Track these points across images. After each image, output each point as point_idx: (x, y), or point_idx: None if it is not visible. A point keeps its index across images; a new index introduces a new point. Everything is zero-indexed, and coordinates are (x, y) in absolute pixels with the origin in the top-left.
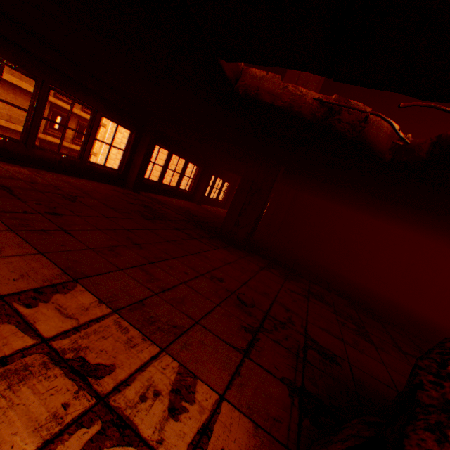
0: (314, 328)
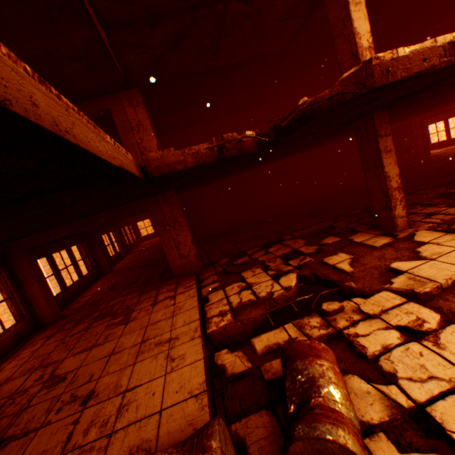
0: None
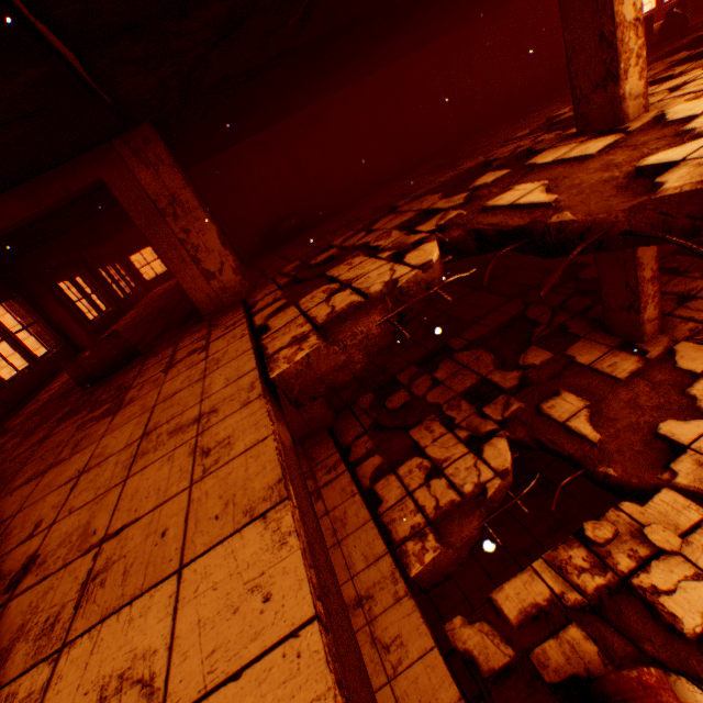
0: (549, 543)
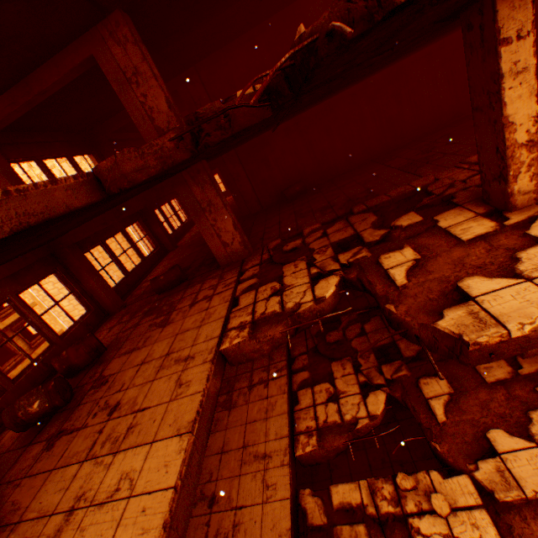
0: (419, 464)
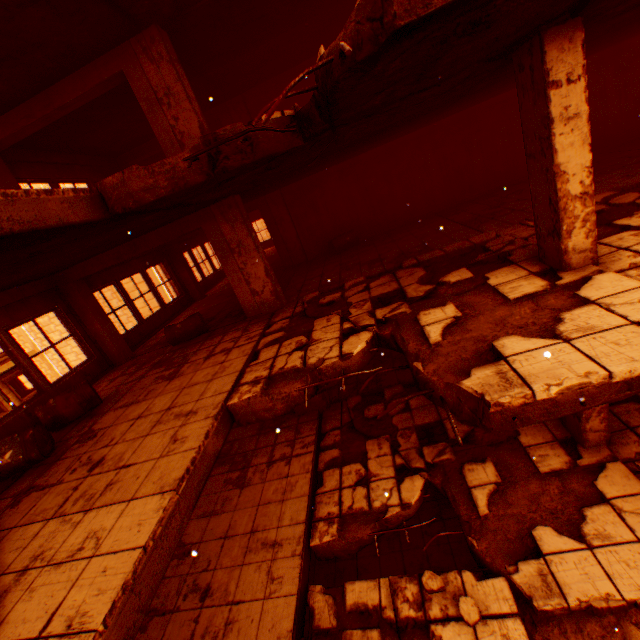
0: None
